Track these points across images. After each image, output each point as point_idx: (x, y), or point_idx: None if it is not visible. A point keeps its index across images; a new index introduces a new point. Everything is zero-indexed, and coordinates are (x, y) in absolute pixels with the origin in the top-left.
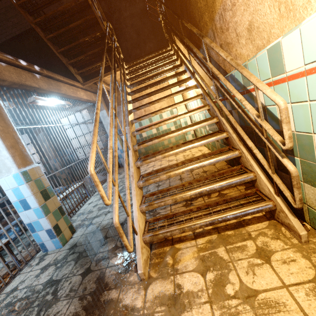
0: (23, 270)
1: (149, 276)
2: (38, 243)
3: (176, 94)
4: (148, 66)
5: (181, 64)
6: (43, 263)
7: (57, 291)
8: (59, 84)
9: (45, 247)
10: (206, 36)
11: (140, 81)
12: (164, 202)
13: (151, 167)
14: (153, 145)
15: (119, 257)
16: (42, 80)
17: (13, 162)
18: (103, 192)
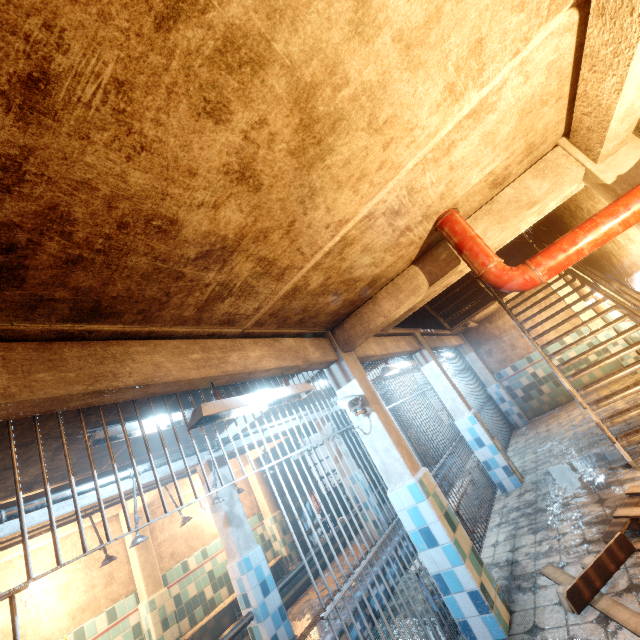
0: (495, 502)
1: (639, 467)
2: (496, 482)
3: (592, 320)
4: (535, 294)
5: (583, 285)
6: (512, 495)
7: (553, 494)
8: (442, 338)
9: (503, 486)
10: (612, 281)
11: (535, 314)
12: (629, 416)
13: (578, 415)
14: (561, 387)
15: (600, 470)
16: (437, 339)
17: (465, 406)
18: (580, 400)
